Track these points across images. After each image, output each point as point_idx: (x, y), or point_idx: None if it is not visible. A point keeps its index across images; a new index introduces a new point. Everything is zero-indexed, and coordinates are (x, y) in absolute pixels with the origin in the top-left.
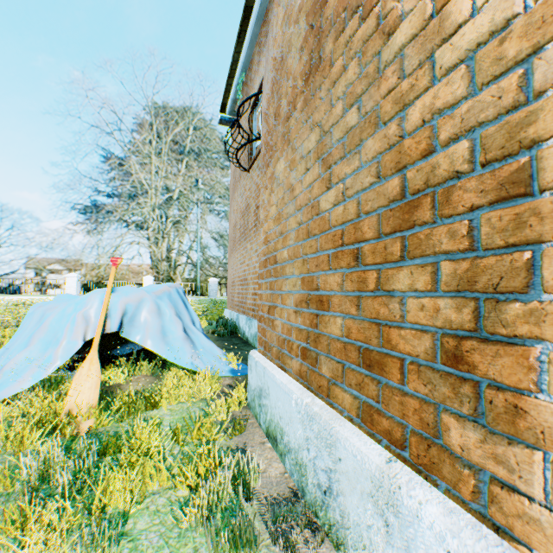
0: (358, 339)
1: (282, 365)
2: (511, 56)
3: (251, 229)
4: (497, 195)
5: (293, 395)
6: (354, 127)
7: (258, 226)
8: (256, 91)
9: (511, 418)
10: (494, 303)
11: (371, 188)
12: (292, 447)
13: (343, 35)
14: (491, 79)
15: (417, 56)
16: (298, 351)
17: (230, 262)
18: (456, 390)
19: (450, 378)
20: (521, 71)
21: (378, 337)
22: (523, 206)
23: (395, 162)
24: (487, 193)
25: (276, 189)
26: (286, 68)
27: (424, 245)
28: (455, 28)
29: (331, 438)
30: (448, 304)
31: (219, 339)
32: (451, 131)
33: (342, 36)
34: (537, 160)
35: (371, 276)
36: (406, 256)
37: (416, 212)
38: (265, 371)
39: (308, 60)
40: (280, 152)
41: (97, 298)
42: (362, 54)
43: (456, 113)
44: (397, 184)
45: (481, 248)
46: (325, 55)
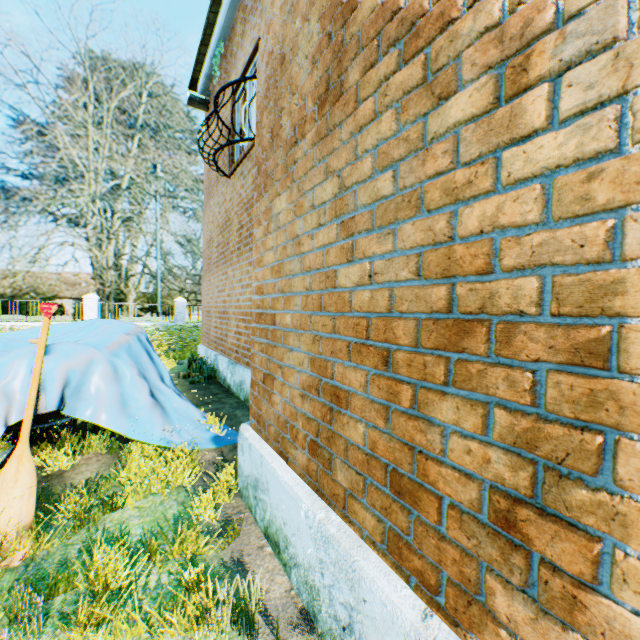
0: (385, 457)
1: (282, 449)
2: (601, 202)
3: (233, 252)
4: (569, 359)
5: (302, 504)
6: (387, 197)
7: (243, 251)
8: (239, 72)
9: (567, 607)
10: (557, 478)
11: (407, 282)
12: (300, 562)
13: (376, 70)
14: (571, 216)
15: (478, 146)
16: (305, 442)
17: (204, 285)
18: (506, 555)
19: (499, 541)
20: (609, 222)
21: (411, 463)
22: (599, 384)
23: (442, 267)
24: (558, 353)
25: (274, 231)
26: (291, 76)
27: (475, 382)
28: (530, 131)
29: (353, 573)
30: (502, 459)
31: (194, 387)
32: (517, 260)
33: (373, 68)
34: (620, 337)
35: (405, 392)
36: (451, 385)
37: (468, 340)
38: (263, 460)
39: (323, 80)
40: (281, 186)
41: (22, 365)
42: (402, 107)
43: (525, 241)
44: (443, 295)
45: (544, 408)
46: (349, 85)
